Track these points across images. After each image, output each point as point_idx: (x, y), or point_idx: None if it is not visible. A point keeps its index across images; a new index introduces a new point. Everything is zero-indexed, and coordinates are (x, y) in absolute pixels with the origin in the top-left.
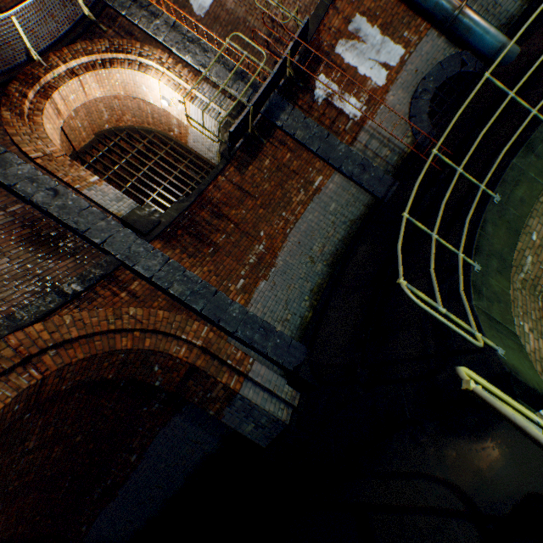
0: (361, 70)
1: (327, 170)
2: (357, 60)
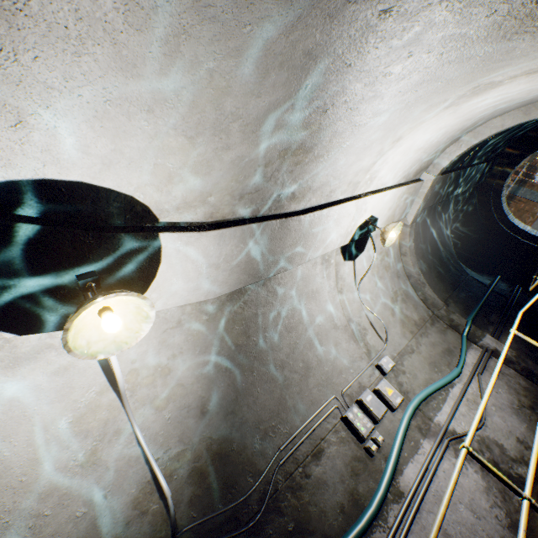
0: None
1: None
2: None
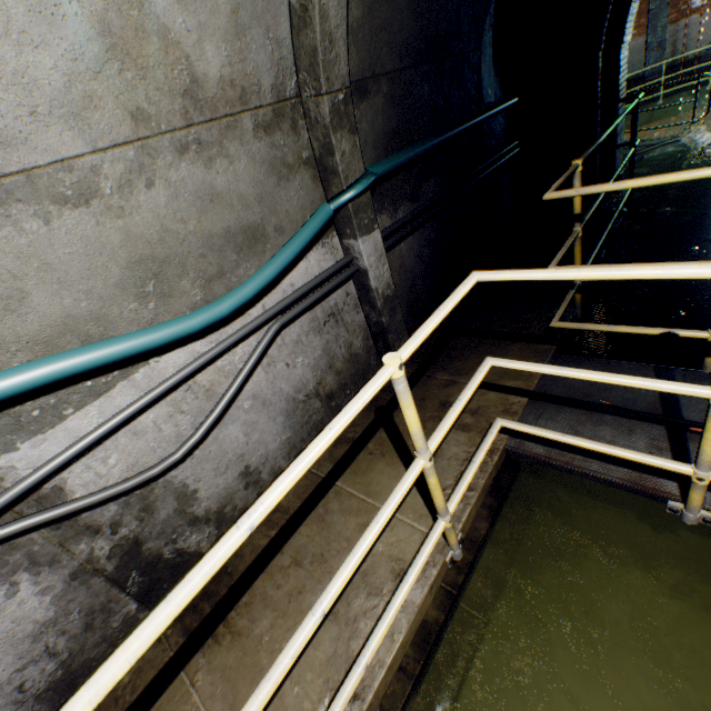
0: None
1: (642, 30)
2: None
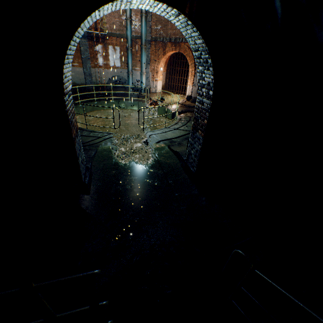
0: (110, 57)
1: (81, 65)
2: (111, 55)
